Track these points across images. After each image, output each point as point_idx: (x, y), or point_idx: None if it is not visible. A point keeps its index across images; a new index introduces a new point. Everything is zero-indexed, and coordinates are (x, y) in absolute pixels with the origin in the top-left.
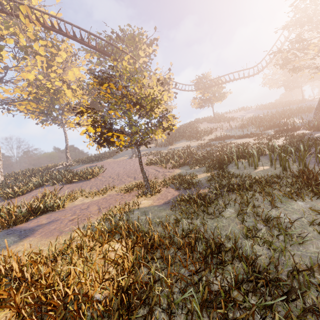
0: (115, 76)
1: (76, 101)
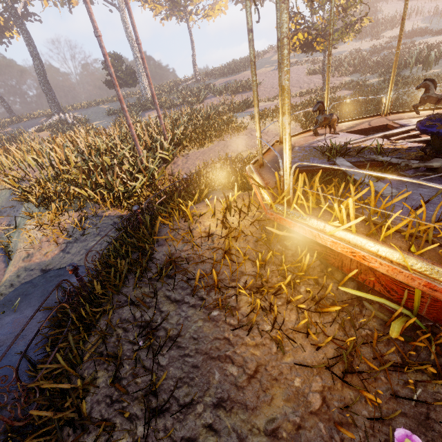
0: None
1: None
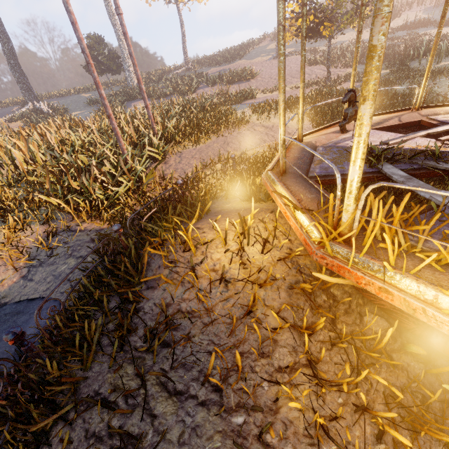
0: None
1: None
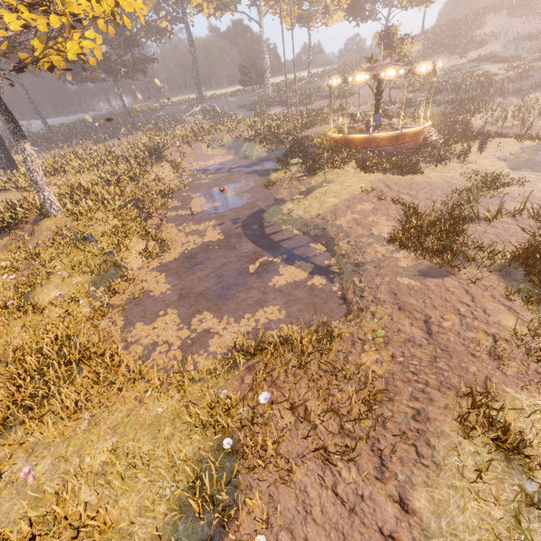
0: (389, 29)
1: None
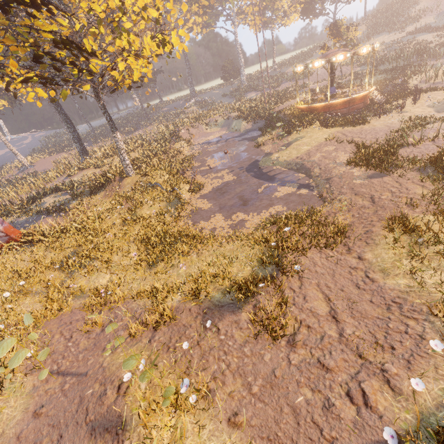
0: (336, 22)
1: (287, 4)
